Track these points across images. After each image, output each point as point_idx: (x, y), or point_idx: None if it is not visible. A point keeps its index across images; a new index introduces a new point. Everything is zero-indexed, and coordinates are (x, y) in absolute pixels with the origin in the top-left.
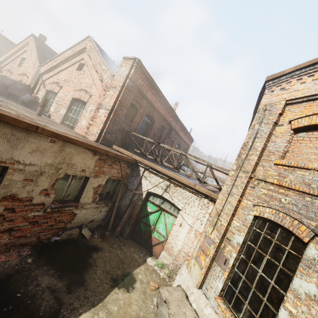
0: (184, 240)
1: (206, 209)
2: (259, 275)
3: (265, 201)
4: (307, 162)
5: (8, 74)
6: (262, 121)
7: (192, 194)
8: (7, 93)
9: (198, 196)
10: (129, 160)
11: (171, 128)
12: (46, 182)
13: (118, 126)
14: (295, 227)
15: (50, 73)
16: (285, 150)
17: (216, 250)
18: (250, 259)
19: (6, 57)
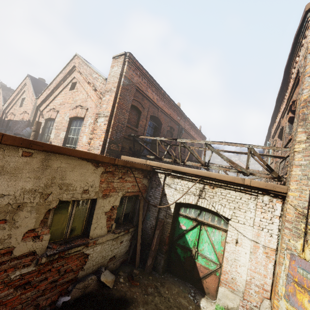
0: (250, 265)
1: (271, 211)
2: None
3: None
4: None
5: (12, 117)
6: None
7: (240, 193)
8: (12, 134)
9: (251, 194)
10: (144, 167)
11: (180, 128)
12: (30, 218)
13: (122, 134)
14: None
15: (47, 102)
16: None
17: None
18: None
19: (9, 102)
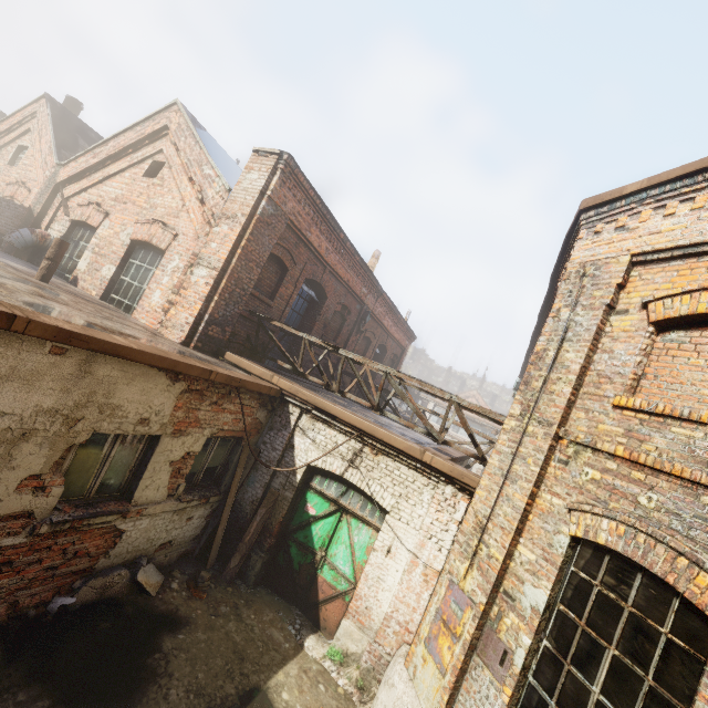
0: (398, 591)
1: (450, 512)
2: (593, 700)
3: (596, 500)
4: (694, 405)
5: None
6: (577, 302)
7: (415, 472)
8: None
9: (430, 478)
10: (265, 389)
11: (364, 311)
12: (38, 456)
13: (239, 308)
14: (683, 576)
15: (83, 183)
16: (639, 373)
17: (479, 623)
18: (568, 654)
19: None
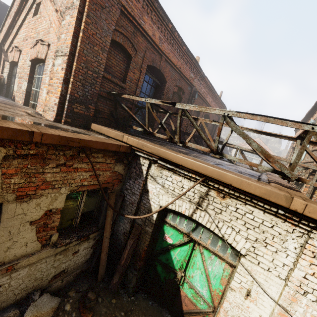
0: None
1: None
2: None
3: None
4: None
5: None
6: None
7: (273, 216)
8: None
9: (296, 225)
10: (112, 147)
11: (193, 91)
12: None
13: (96, 89)
14: None
15: (10, 38)
16: None
17: None
18: None
19: None
